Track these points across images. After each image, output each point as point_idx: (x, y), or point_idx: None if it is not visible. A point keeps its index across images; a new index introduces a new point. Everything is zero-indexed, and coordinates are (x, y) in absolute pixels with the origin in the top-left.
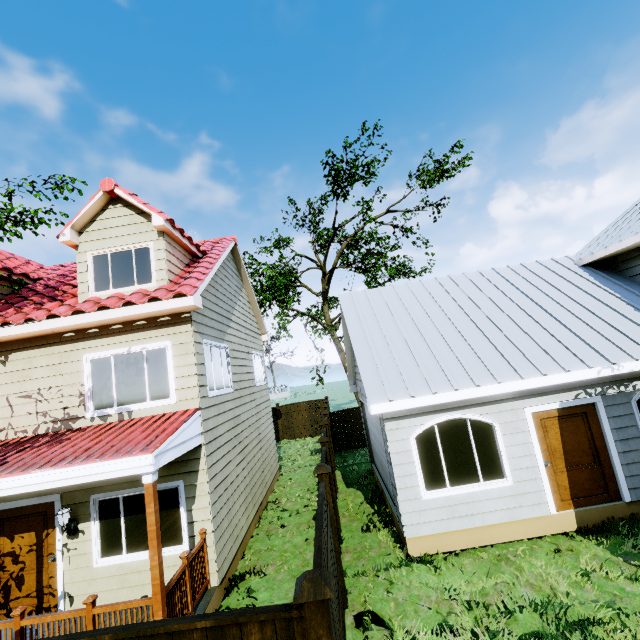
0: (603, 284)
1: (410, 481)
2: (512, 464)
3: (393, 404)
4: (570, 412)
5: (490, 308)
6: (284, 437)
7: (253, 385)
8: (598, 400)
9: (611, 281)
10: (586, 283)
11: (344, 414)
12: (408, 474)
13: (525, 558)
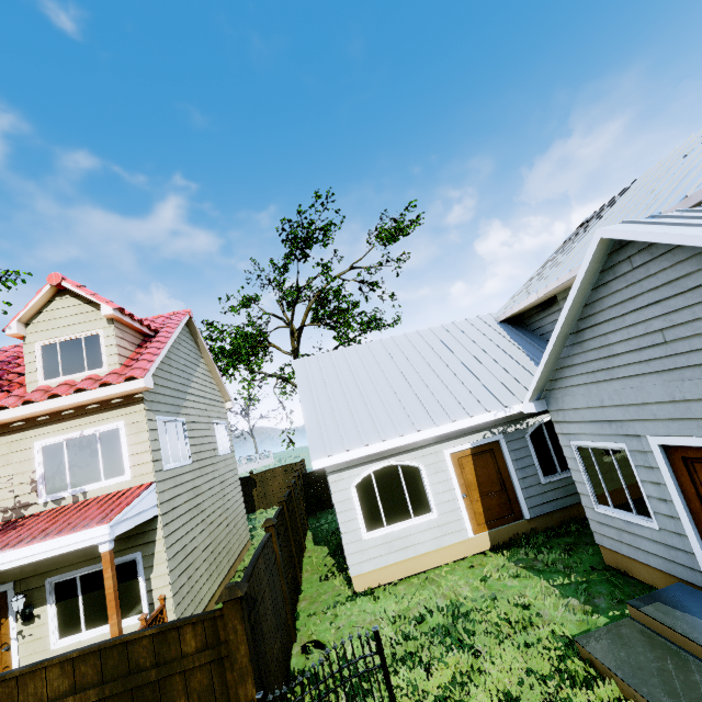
0: (512, 338)
1: (353, 525)
2: (437, 499)
3: (332, 459)
4: (480, 450)
5: (422, 365)
6: (260, 507)
7: (216, 455)
8: (501, 437)
9: (519, 335)
10: (500, 338)
11: (317, 475)
12: (350, 519)
13: (446, 577)
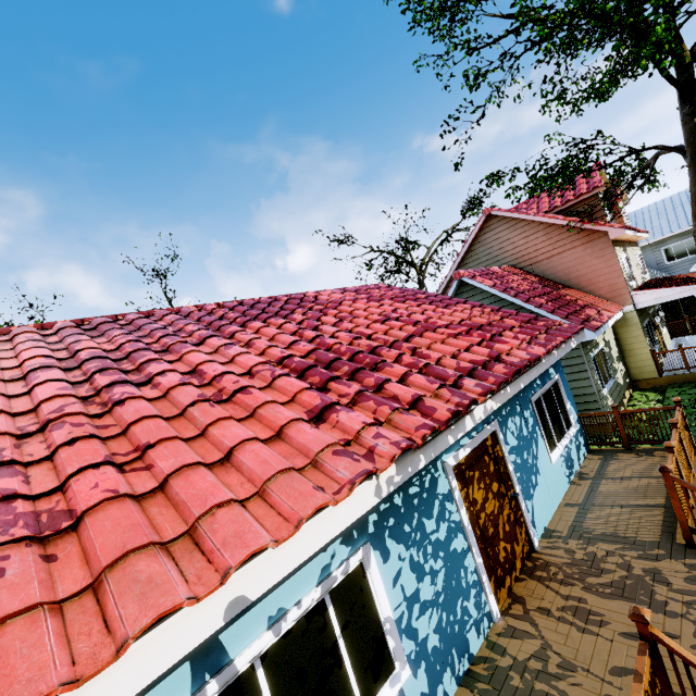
0: None
1: None
2: None
3: None
4: None
5: None
6: None
7: None
8: None
9: None
10: None
11: None
12: None
13: None
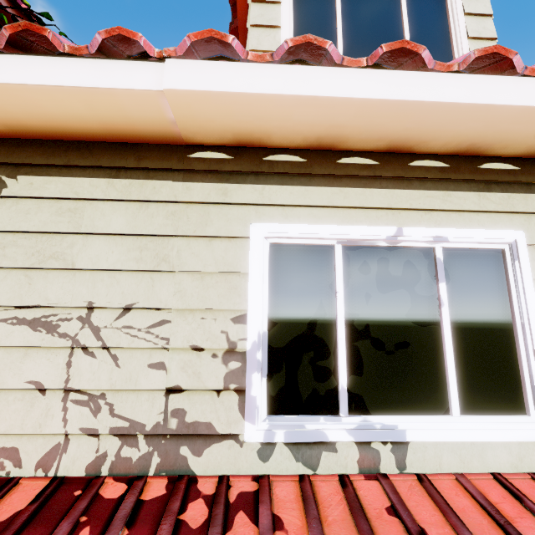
0: None
1: None
2: None
3: None
4: None
5: None
6: None
7: None
8: None
9: None
10: None
11: None
12: None
13: None
